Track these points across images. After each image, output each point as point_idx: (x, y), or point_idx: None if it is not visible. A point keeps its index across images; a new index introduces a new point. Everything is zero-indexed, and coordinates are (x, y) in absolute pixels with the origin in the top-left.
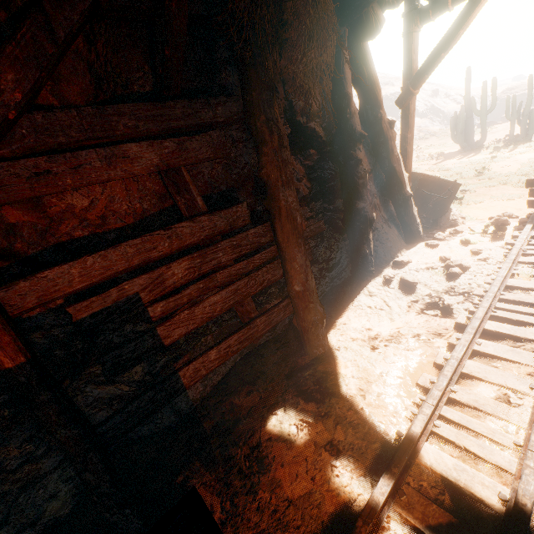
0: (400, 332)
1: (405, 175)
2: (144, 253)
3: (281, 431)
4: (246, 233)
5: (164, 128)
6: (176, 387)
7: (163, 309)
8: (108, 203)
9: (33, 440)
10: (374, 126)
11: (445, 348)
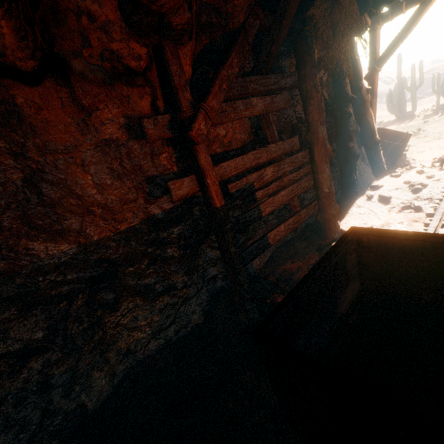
0: (388, 222)
1: (375, 127)
2: (257, 159)
3: None
4: (297, 155)
5: (266, 89)
6: (266, 243)
7: (262, 195)
8: (233, 133)
9: (187, 275)
10: (356, 93)
11: (422, 227)
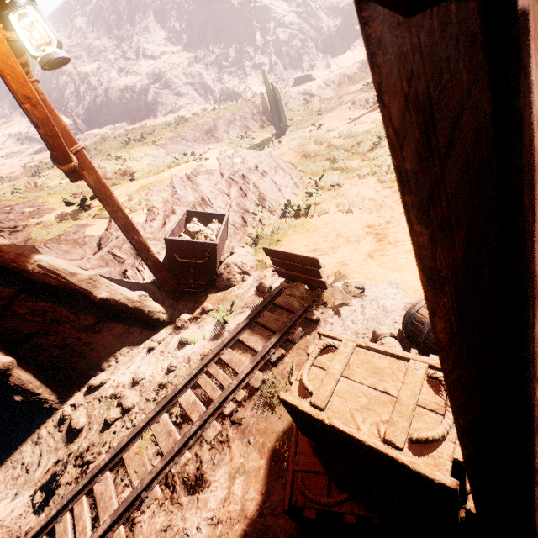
0: None
1: (79, 281)
2: None
3: None
4: None
5: None
6: None
7: None
8: None
9: None
10: None
11: None
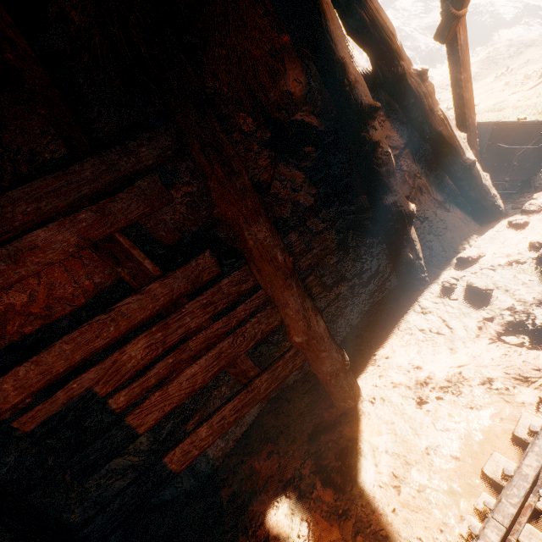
0: (463, 374)
1: (459, 137)
2: (86, 345)
3: (291, 527)
4: (218, 285)
5: (75, 198)
6: (164, 475)
7: (128, 398)
8: (49, 291)
9: None
10: (396, 86)
11: (536, 405)
